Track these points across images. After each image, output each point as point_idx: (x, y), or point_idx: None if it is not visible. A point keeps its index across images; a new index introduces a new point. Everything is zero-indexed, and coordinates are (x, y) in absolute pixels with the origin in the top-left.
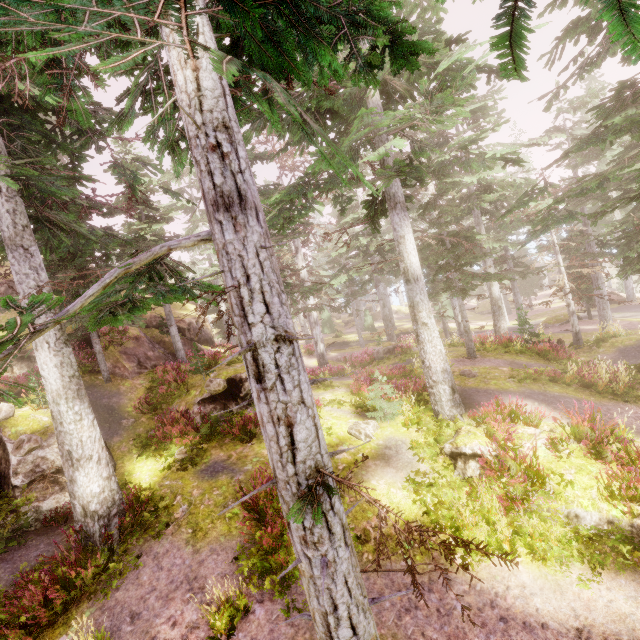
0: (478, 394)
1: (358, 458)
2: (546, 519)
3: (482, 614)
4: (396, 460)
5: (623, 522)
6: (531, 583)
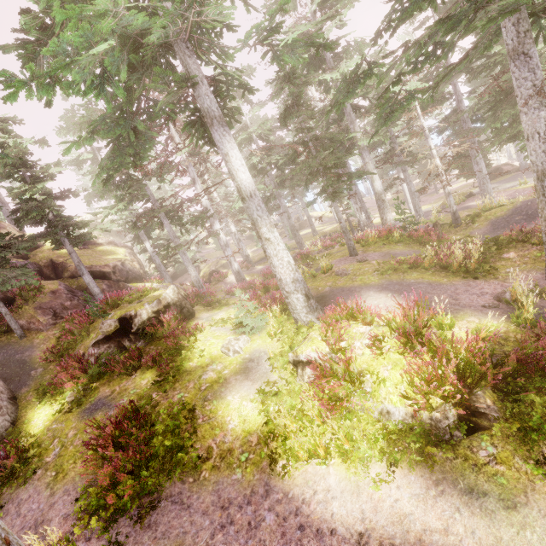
0: (341, 293)
1: (222, 376)
2: (360, 419)
3: (285, 524)
4: (255, 372)
5: (424, 416)
6: (336, 486)
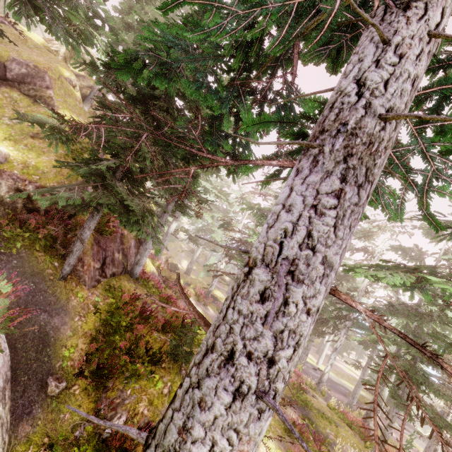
0: None
1: None
2: None
3: None
4: None
5: None
6: None
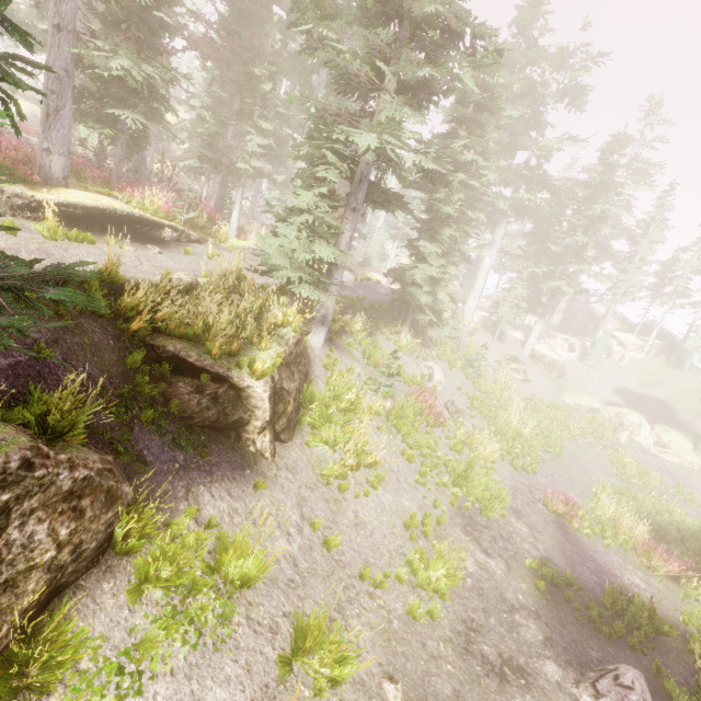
0: None
1: None
2: None
3: None
4: None
5: None
6: None
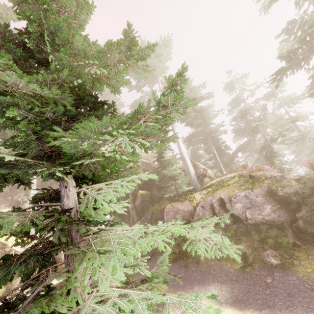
0: None
1: None
2: None
3: None
4: None
5: None
6: None
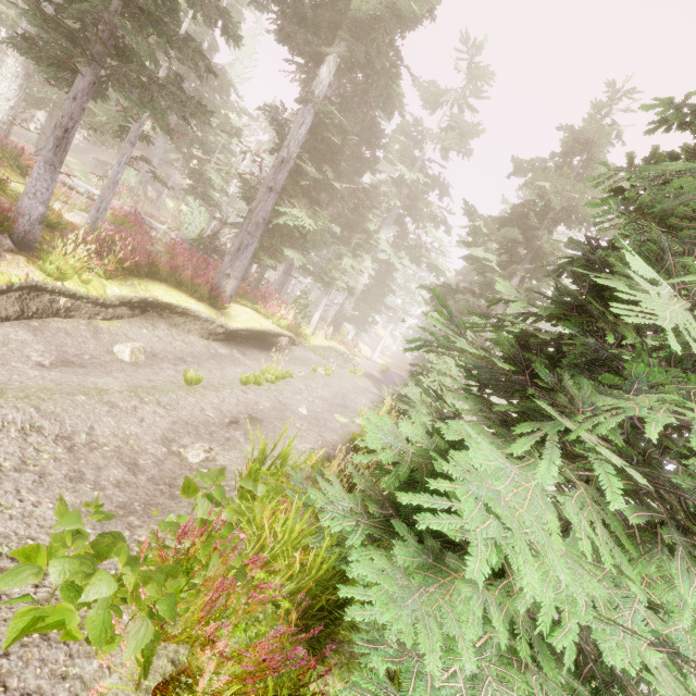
0: None
1: None
2: None
3: None
4: None
5: None
6: None
